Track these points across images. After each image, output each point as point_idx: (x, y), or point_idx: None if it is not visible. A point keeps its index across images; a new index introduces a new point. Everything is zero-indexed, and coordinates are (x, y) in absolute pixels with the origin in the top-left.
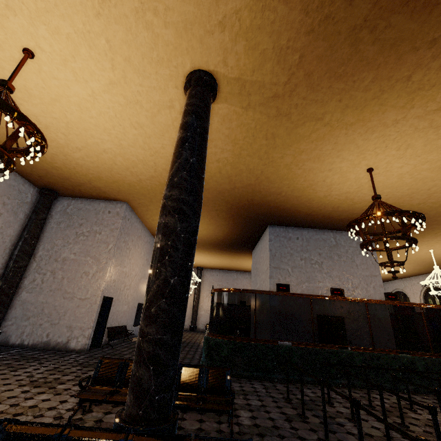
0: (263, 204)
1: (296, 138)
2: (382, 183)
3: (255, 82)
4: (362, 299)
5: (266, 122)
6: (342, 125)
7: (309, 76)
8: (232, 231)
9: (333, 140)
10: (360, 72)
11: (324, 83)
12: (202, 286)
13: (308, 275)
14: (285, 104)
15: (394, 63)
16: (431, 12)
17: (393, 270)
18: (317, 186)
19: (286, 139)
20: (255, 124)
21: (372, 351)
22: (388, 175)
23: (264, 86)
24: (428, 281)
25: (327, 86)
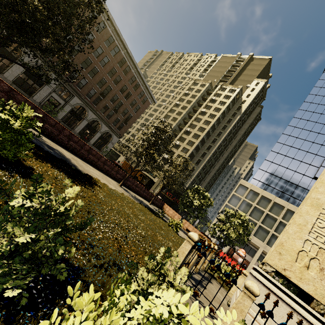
0: None
1: None
2: None
3: None
4: None
5: None
6: None
7: None
8: None
9: None
10: None
11: None
12: None
13: None
14: None
15: None
16: None
17: None
18: None
19: None
20: None
21: None
22: None
23: None
24: None
25: None
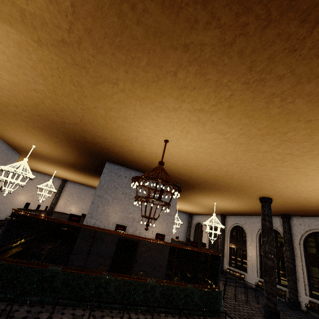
0: (96, 143)
1: (101, 94)
2: (178, 153)
3: (35, 14)
4: (138, 236)
5: (66, 67)
6: (136, 96)
7: (90, 34)
8: (79, 158)
9: (133, 108)
10: (135, 50)
11: (107, 47)
12: (63, 195)
13: (123, 206)
14: (78, 55)
15: (161, 53)
16: (178, 14)
17: (145, 224)
18: (133, 141)
19: (92, 92)
20: (57, 65)
21: (128, 278)
22: (180, 149)
23: (48, 25)
24: (207, 223)
25: (111, 52)
